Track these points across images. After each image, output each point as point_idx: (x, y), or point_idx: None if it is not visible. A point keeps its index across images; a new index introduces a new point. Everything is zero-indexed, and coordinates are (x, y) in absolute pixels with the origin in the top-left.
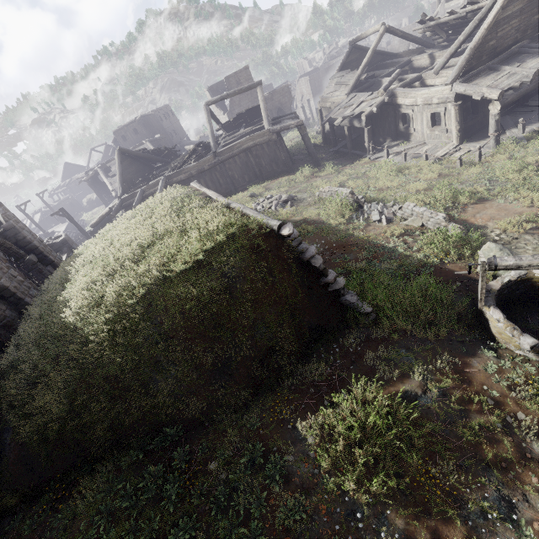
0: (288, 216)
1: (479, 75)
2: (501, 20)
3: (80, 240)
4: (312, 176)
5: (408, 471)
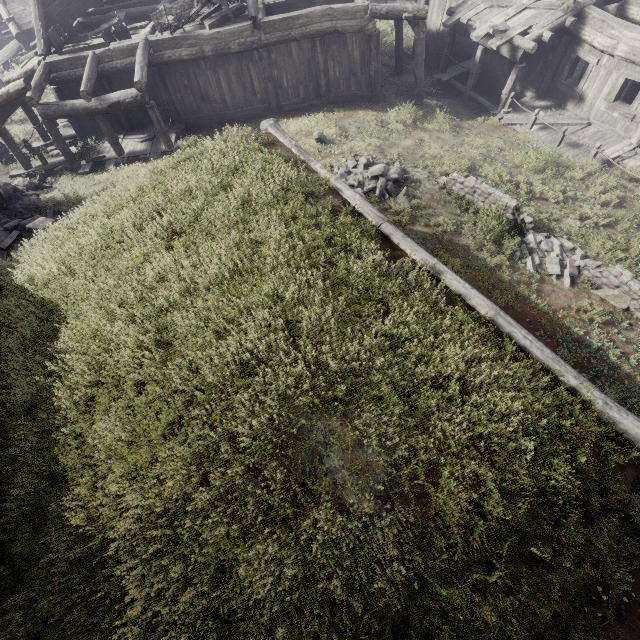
0: (408, 219)
1: None
2: None
3: None
4: (414, 125)
5: None
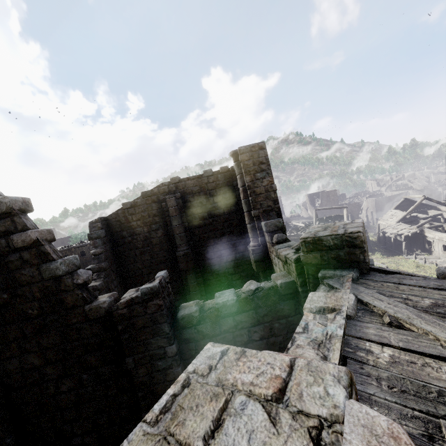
0: None
1: None
2: None
3: None
4: None
5: None
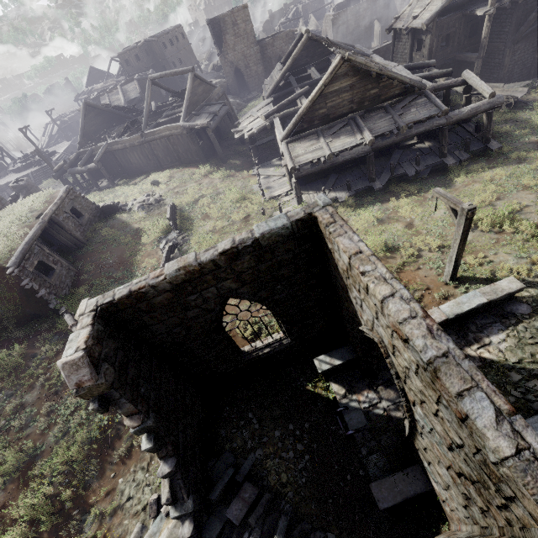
0: (135, 221)
1: (307, 138)
2: (329, 93)
3: None
4: (208, 175)
5: (3, 377)
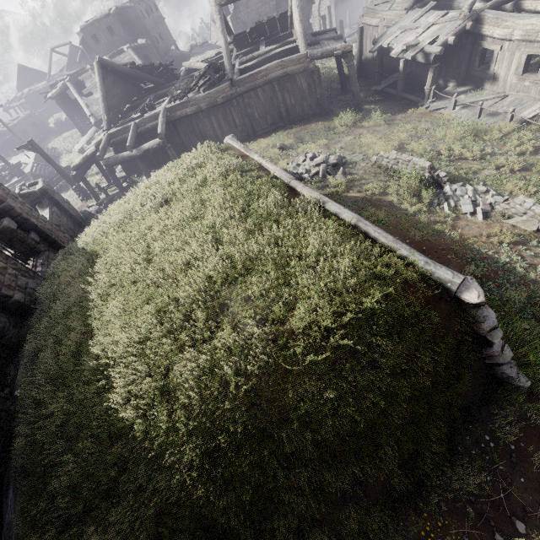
0: (343, 189)
1: None
2: None
3: (56, 178)
4: (355, 125)
5: None
